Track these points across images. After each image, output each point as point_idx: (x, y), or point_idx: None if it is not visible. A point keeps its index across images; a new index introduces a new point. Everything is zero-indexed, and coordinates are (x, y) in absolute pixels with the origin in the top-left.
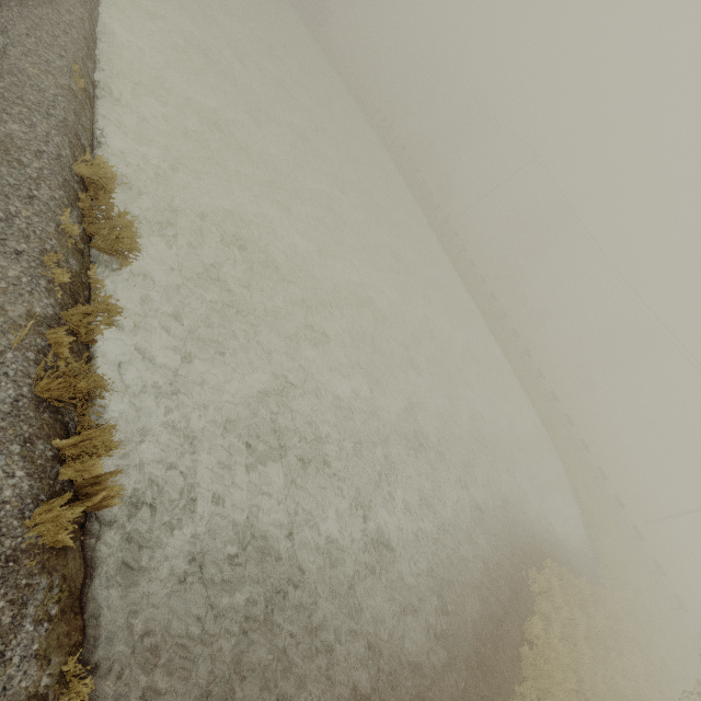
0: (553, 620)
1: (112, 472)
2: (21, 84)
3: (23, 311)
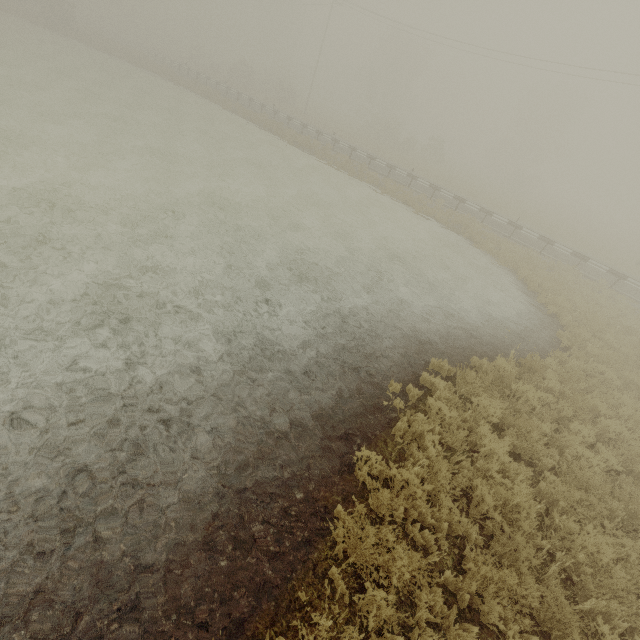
0: (424, 434)
1: None
2: None
3: None
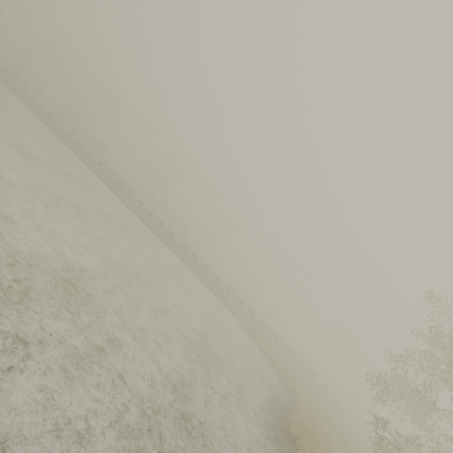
0: None
1: None
2: None
3: None
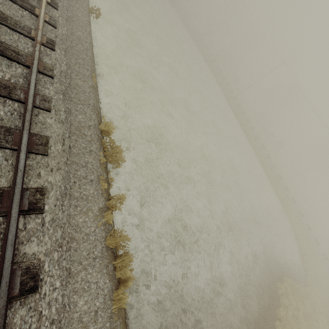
0: (289, 308)
1: (130, 270)
2: (78, 92)
3: (97, 208)
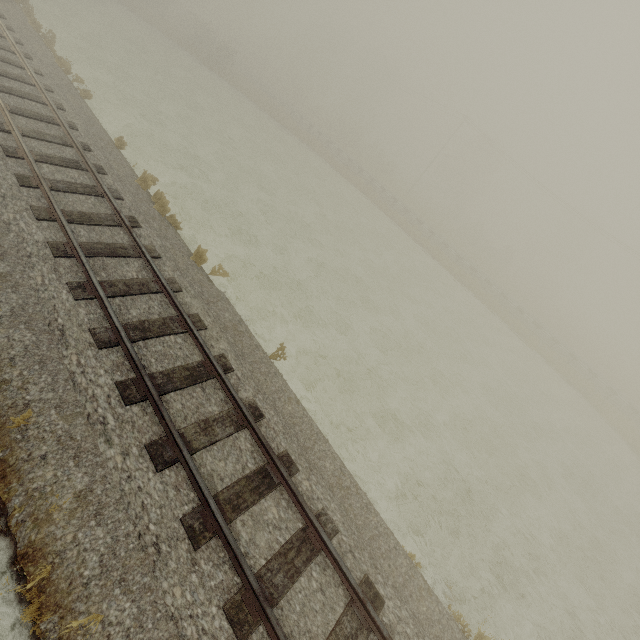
0: None
1: None
2: None
3: None
